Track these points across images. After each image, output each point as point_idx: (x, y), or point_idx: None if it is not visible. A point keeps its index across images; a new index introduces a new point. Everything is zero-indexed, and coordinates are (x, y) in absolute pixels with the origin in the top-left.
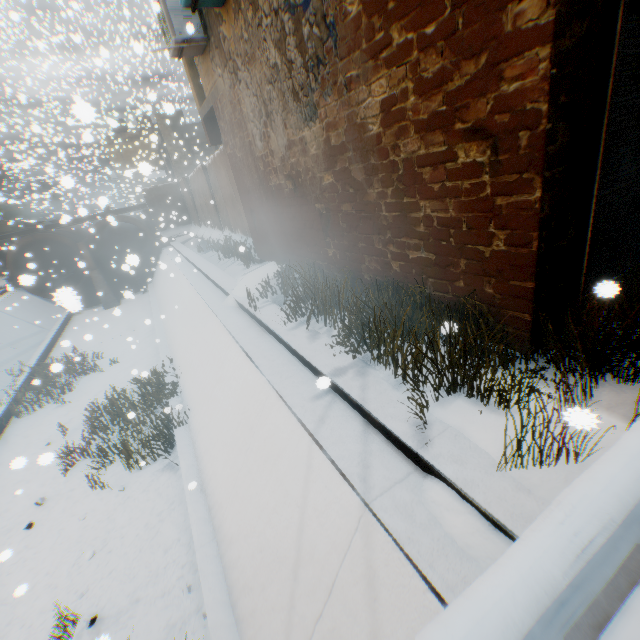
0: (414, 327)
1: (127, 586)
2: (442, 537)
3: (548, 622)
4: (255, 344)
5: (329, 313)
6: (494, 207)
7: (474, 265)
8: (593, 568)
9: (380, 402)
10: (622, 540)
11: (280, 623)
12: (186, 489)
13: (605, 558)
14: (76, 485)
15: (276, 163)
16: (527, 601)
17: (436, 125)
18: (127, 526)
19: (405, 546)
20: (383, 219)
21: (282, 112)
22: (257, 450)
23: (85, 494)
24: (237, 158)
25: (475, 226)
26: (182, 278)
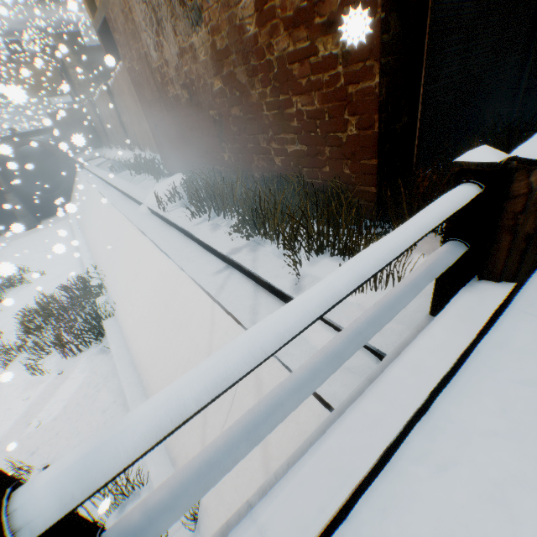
0: (294, 211)
1: (73, 441)
2: (309, 349)
3: (350, 344)
4: (166, 240)
5: (226, 206)
6: (347, 96)
7: (335, 151)
8: (384, 313)
9: (267, 268)
10: (405, 297)
11: (197, 437)
12: (117, 364)
13: (392, 307)
14: (17, 375)
15: (171, 74)
16: (320, 303)
17: (300, 22)
18: (68, 399)
19: (282, 358)
20: (265, 119)
21: (171, 19)
22: (172, 321)
23: (27, 381)
24: (136, 72)
25: (334, 115)
26: (98, 195)
